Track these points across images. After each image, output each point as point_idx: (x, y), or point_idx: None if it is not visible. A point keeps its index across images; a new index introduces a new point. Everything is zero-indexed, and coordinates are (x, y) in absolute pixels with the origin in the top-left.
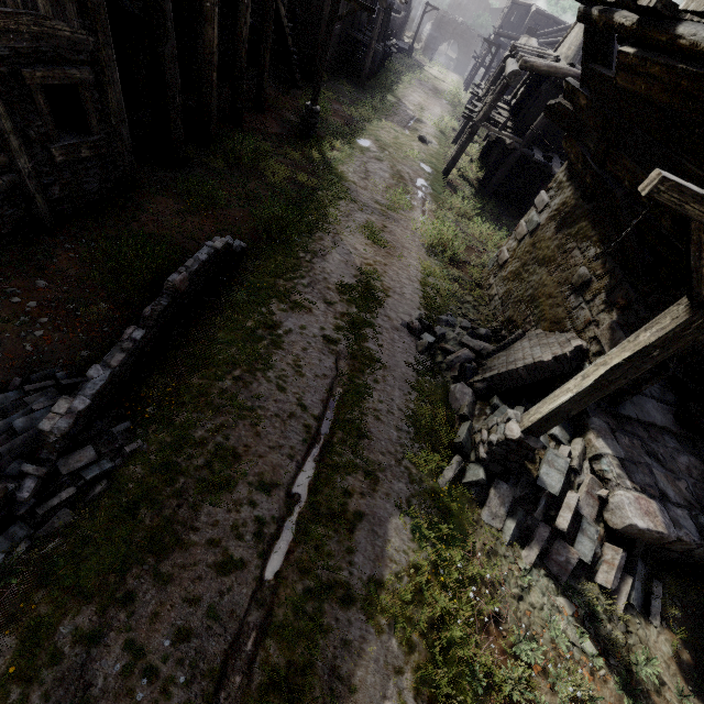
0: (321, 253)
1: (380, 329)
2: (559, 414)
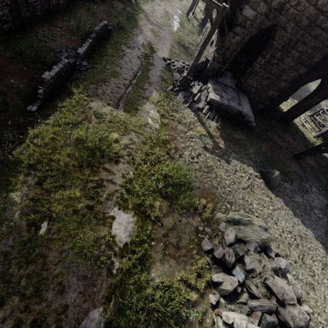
0: (136, 35)
1: (154, 58)
2: (193, 66)
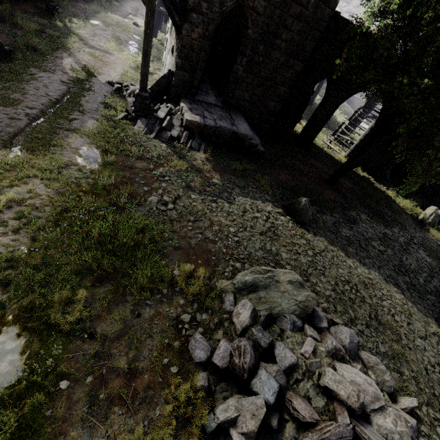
0: (61, 57)
1: (93, 83)
2: (144, 75)
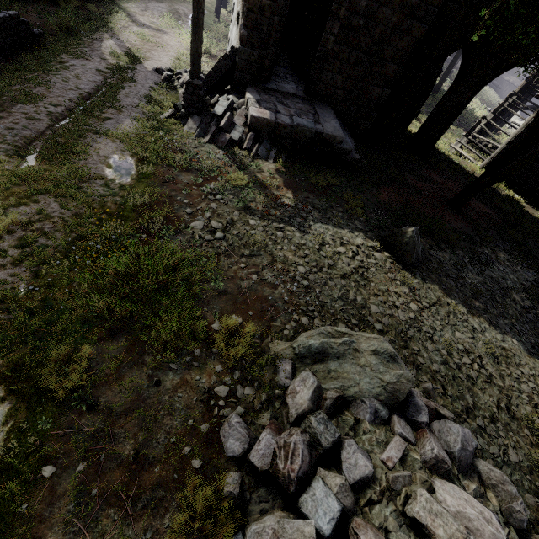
0: (100, 40)
1: (137, 71)
2: (195, 55)
